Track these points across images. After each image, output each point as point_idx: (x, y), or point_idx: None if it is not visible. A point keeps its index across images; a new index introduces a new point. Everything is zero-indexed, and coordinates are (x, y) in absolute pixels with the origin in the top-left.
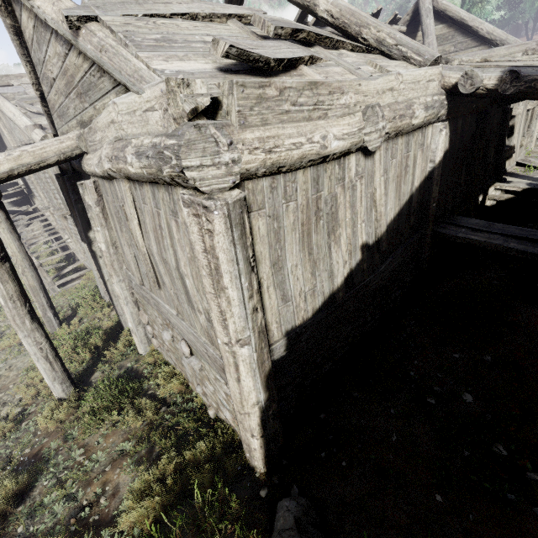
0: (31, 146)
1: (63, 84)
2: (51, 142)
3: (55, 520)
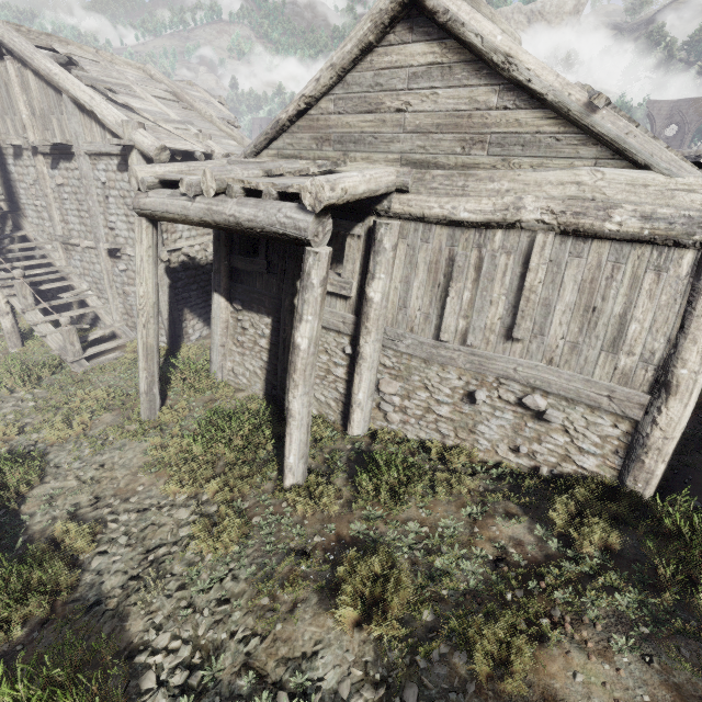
0: (374, 172)
1: (430, 122)
2: (384, 172)
3: (477, 576)
